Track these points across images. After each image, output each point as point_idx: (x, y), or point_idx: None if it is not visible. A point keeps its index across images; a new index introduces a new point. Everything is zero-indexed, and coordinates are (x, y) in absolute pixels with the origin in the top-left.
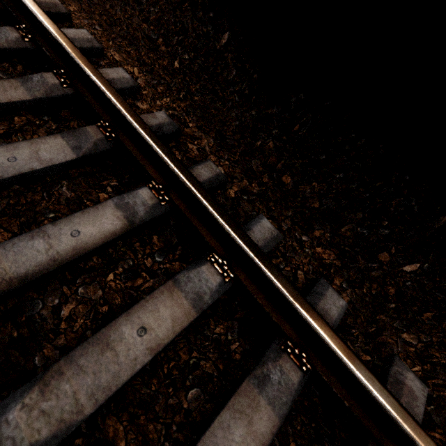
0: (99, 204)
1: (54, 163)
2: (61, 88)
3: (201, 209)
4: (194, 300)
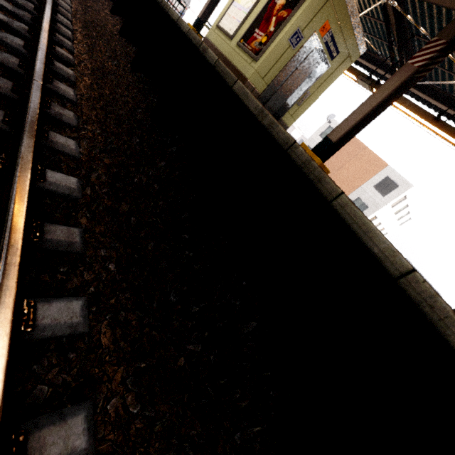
0: None
1: None
2: None
3: None
4: None
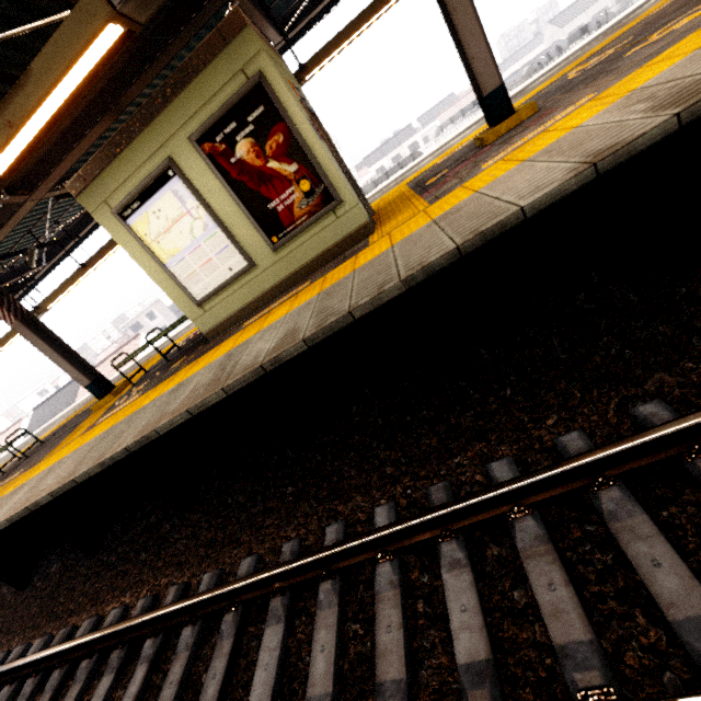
0: (133, 674)
1: (107, 689)
2: (91, 660)
3: (169, 615)
4: (186, 649)
